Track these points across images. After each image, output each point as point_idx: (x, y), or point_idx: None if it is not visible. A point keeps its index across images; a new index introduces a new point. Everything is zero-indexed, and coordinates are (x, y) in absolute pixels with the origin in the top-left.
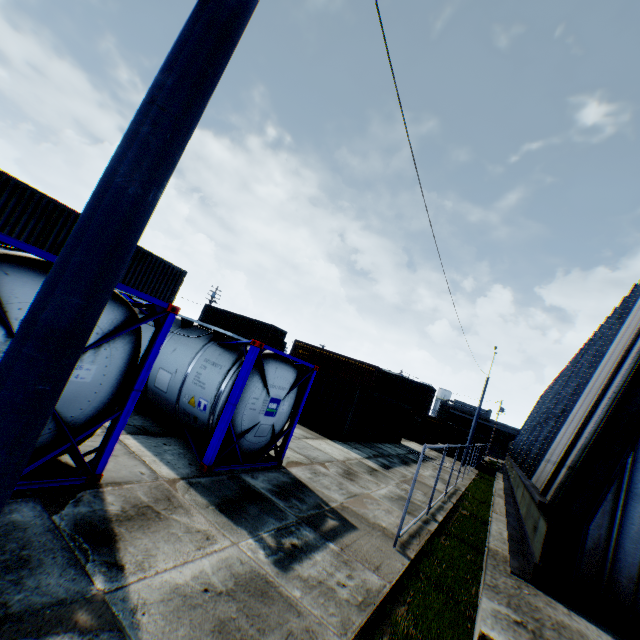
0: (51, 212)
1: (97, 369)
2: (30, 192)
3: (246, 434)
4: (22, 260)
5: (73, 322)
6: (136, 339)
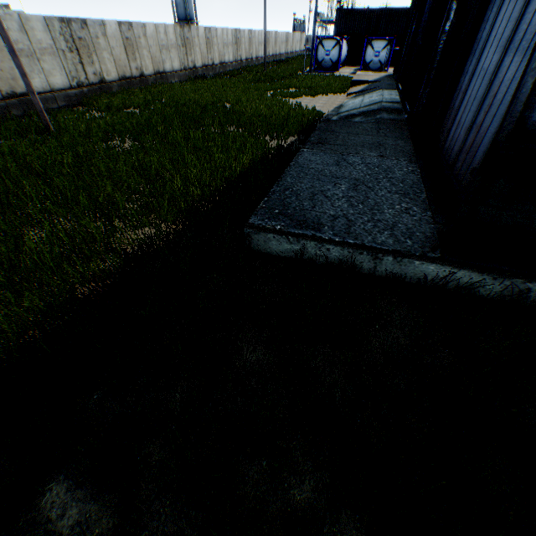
0: (370, 15)
1: (334, 53)
2: (363, 11)
3: (370, 64)
4: (324, 39)
5: (313, 42)
6: (339, 46)
